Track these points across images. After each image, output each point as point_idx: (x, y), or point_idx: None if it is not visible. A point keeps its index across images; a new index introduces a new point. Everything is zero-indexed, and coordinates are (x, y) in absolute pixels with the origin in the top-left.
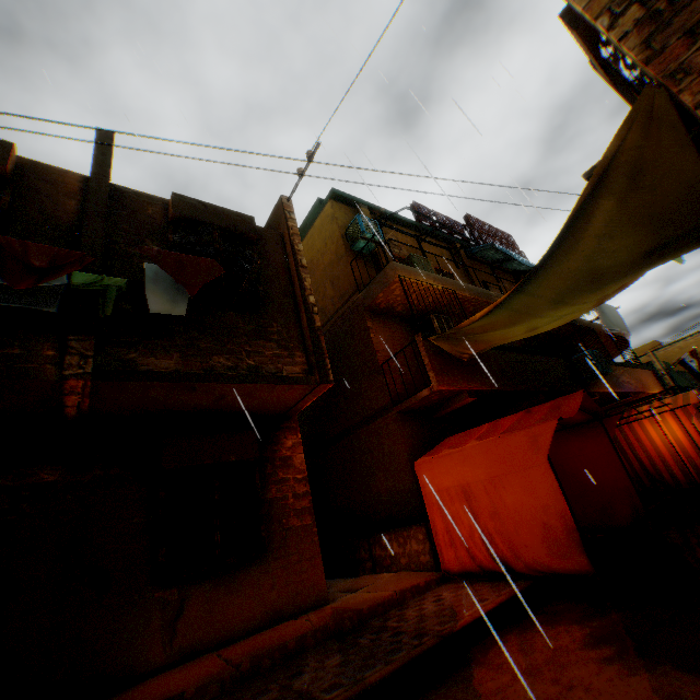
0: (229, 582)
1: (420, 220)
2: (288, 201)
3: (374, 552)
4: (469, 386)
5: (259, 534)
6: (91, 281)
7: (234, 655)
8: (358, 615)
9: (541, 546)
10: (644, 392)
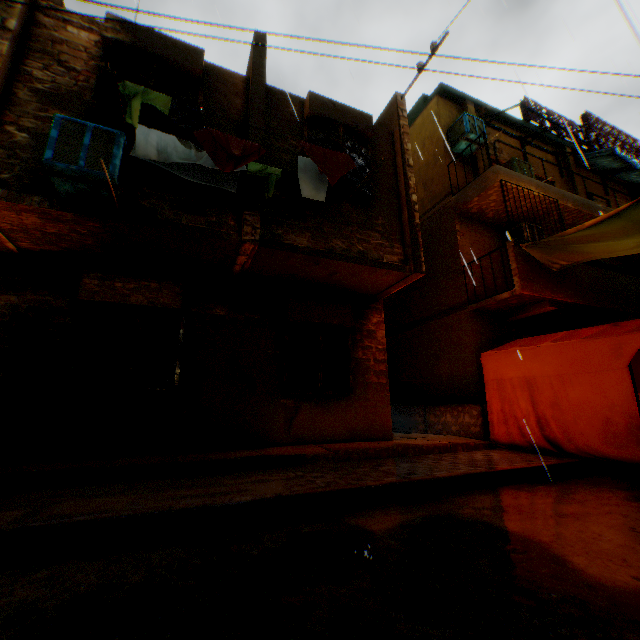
0: (325, 407)
1: (528, 120)
2: (401, 99)
3: (428, 419)
4: (551, 295)
5: (348, 380)
6: (259, 169)
7: (332, 448)
8: (419, 449)
9: (596, 436)
10: None
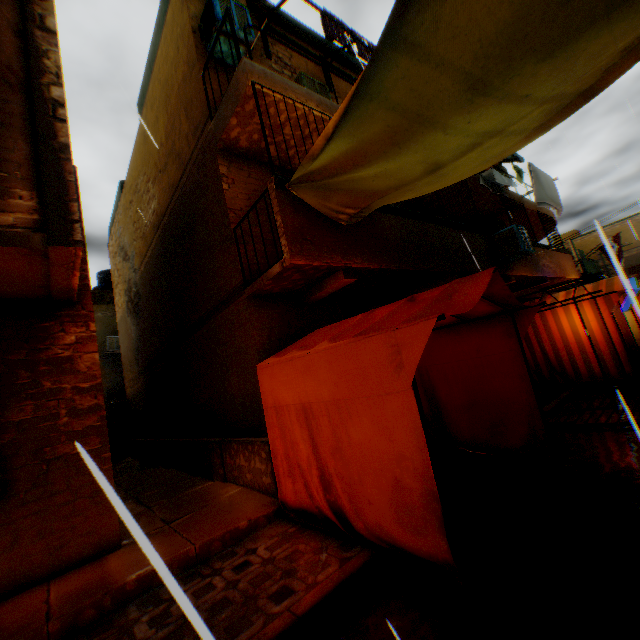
0: None
1: (331, 40)
2: None
3: (225, 461)
4: (345, 262)
5: None
6: None
7: None
8: (114, 596)
9: (389, 509)
10: (562, 277)
